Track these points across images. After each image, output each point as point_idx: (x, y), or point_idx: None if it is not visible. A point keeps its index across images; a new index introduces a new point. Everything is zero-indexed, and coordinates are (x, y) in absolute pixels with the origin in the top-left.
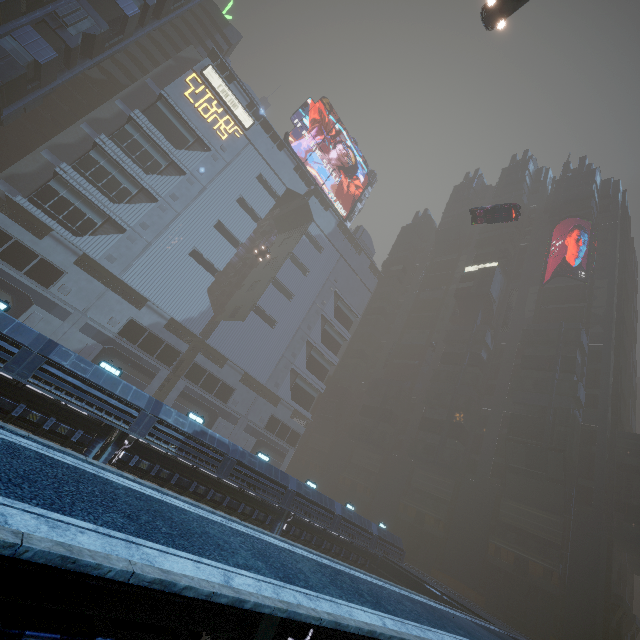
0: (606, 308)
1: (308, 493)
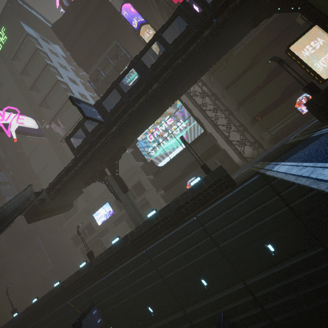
0: (3, 154)
1: None
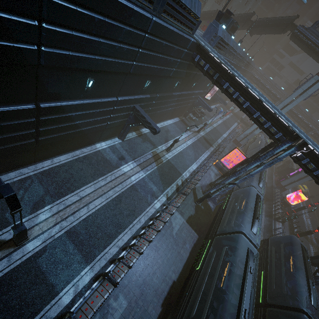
0: None
1: (315, 120)
